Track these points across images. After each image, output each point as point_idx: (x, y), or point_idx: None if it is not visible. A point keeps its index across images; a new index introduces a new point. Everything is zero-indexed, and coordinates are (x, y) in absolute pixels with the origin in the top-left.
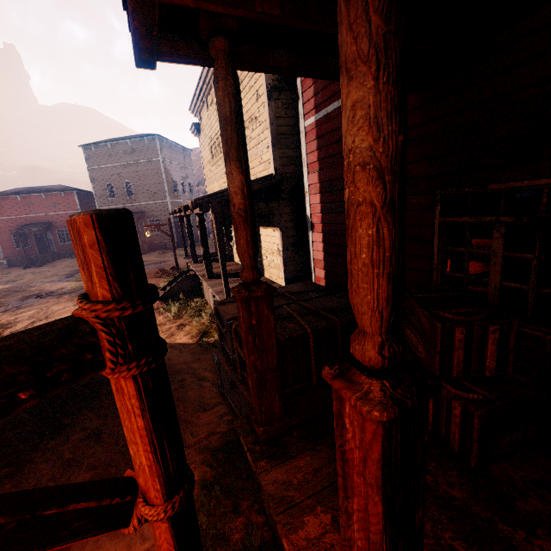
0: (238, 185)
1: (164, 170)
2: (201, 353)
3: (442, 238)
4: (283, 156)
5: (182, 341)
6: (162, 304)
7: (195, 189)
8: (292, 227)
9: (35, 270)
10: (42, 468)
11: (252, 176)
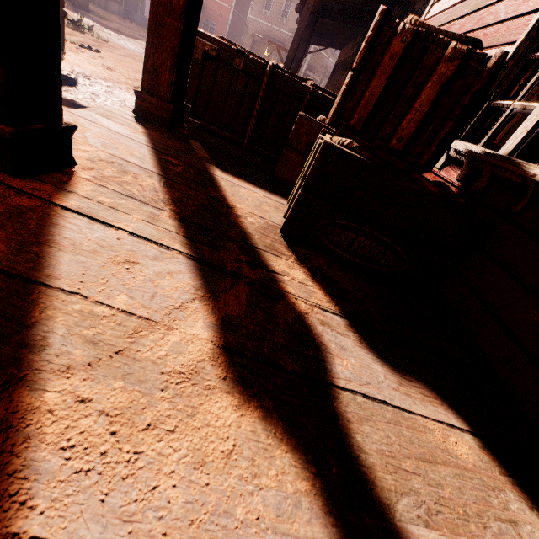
0: None
1: None
2: None
3: (536, 34)
4: None
5: None
6: None
7: None
8: None
9: None
10: None
11: None
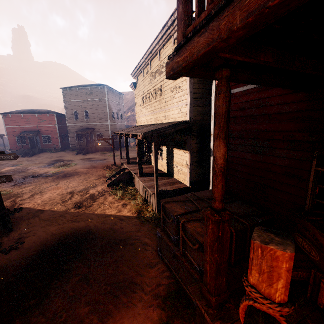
0: (223, 153)
1: (108, 105)
2: (140, 225)
3: (315, 179)
4: (195, 110)
5: (127, 215)
6: (109, 188)
7: (123, 117)
8: (196, 152)
9: (28, 159)
10: (56, 301)
11: (172, 119)
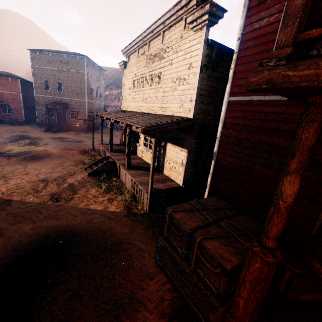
0: (295, 191)
1: (86, 80)
2: (131, 226)
3: None
4: (199, 108)
5: (116, 214)
6: (90, 178)
7: (102, 96)
8: (193, 151)
9: None
10: None
11: (170, 112)
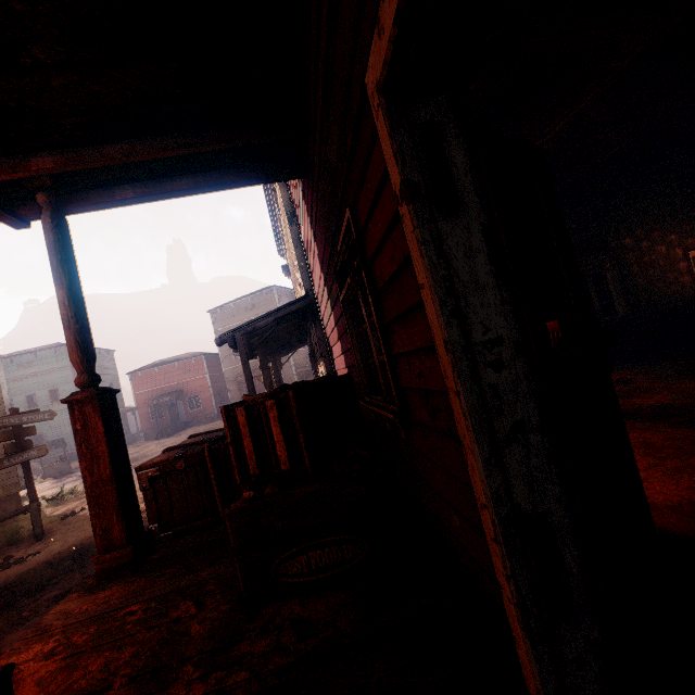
0: (61, 299)
1: None
2: None
3: (352, 321)
4: None
5: None
6: None
7: None
8: None
9: (162, 441)
10: None
11: None
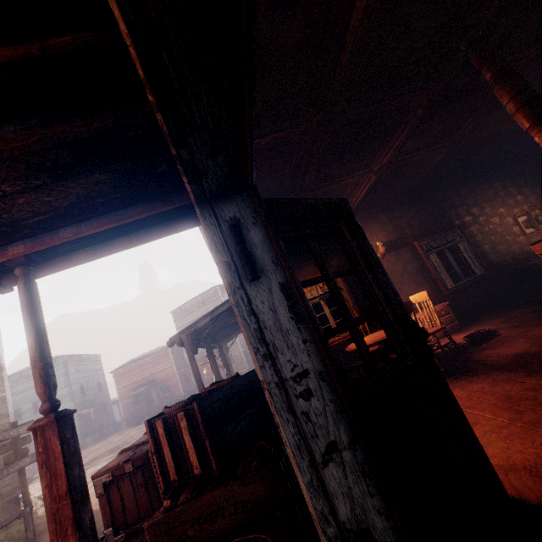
0: (29, 344)
1: None
2: None
3: None
4: None
5: None
6: None
7: None
8: None
9: (140, 426)
10: None
11: None
